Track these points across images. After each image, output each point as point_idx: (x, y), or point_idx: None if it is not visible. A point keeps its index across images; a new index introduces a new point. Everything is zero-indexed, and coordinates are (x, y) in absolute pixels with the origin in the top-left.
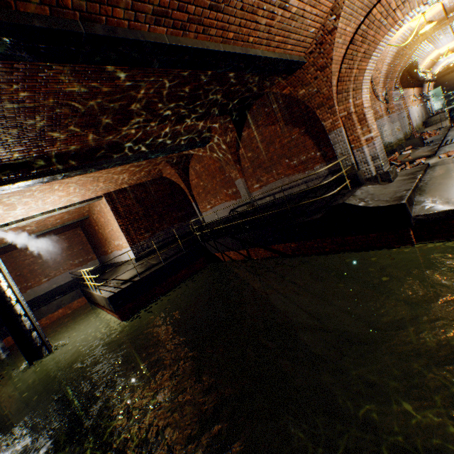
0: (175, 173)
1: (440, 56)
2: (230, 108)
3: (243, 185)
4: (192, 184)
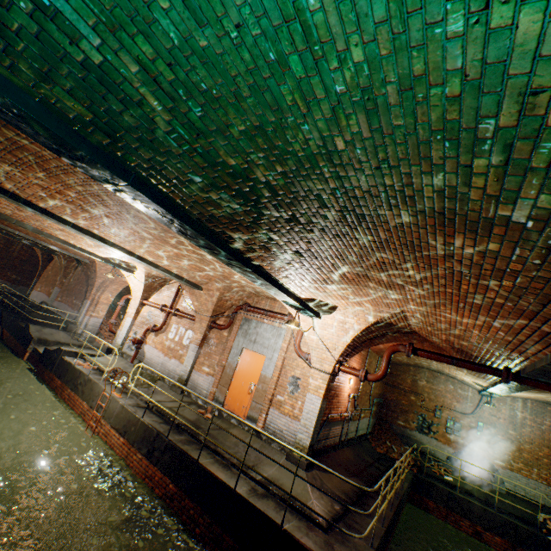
0: (41, 252)
1: None
2: None
3: (56, 292)
4: (49, 268)
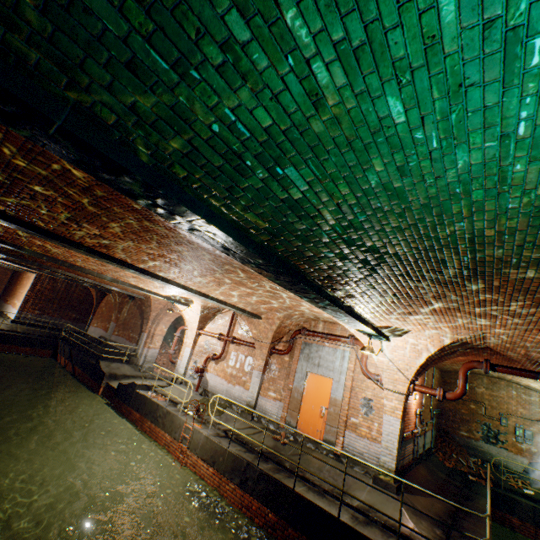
0: (95, 291)
1: None
2: None
3: (113, 327)
4: (102, 304)
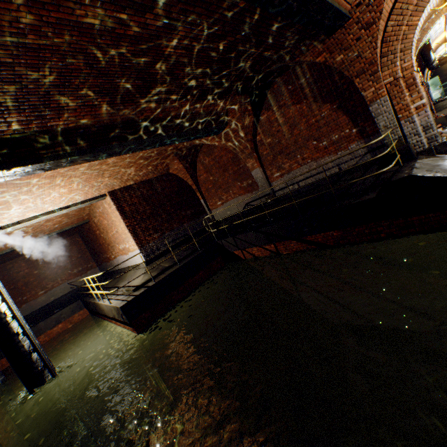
0: (183, 168)
1: (442, 42)
2: (252, 85)
3: (261, 175)
4: (200, 179)
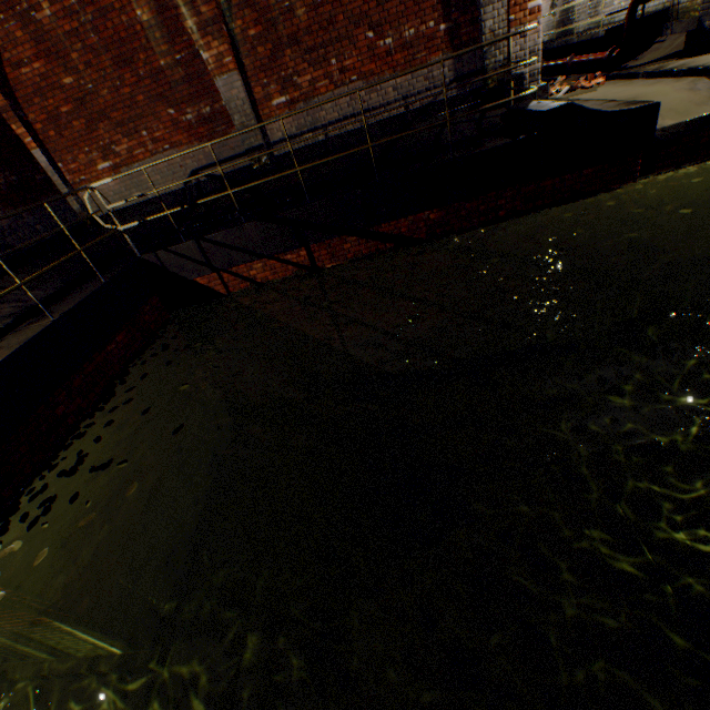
0: None
1: None
2: None
3: (244, 93)
4: (20, 79)
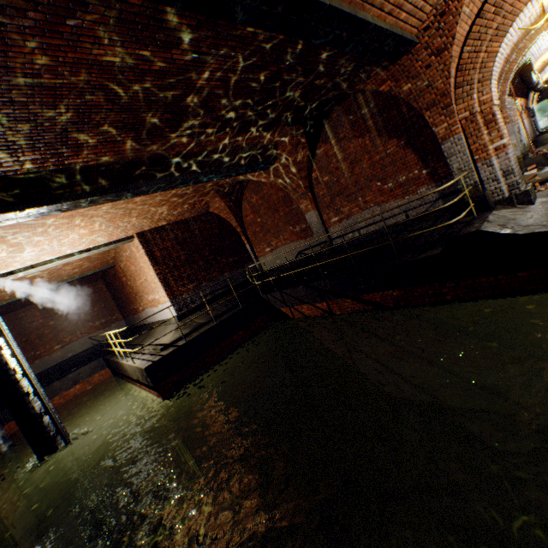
0: (225, 207)
1: None
2: (305, 115)
3: (317, 219)
4: (246, 221)
